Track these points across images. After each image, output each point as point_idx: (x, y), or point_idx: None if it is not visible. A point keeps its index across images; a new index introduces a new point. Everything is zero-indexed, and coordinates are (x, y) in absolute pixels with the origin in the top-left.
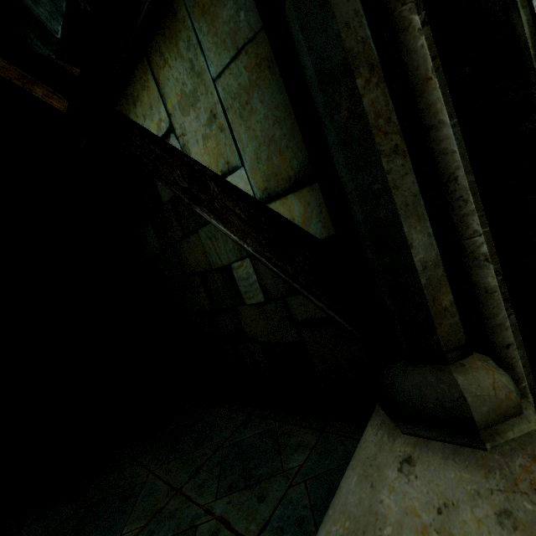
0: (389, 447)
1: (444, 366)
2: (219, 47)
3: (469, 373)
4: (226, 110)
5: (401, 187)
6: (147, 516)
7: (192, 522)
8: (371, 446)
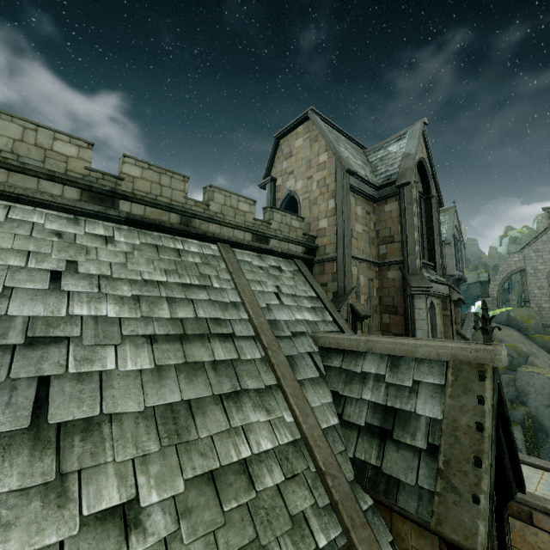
0: None
1: None
2: None
3: None
4: None
5: None
6: None
7: None
8: None
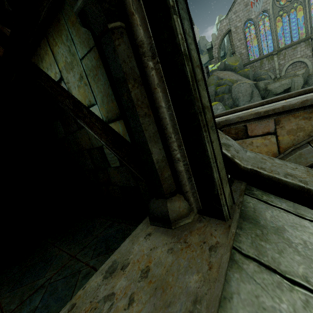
0: (145, 230)
1: (166, 199)
2: (82, 44)
3: (172, 202)
4: (87, 76)
5: (148, 129)
6: (58, 268)
7: (79, 269)
8: (138, 230)
